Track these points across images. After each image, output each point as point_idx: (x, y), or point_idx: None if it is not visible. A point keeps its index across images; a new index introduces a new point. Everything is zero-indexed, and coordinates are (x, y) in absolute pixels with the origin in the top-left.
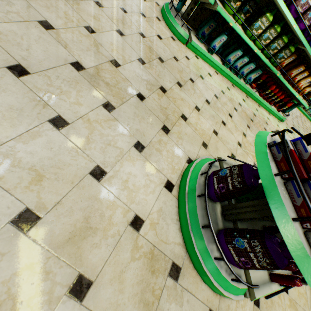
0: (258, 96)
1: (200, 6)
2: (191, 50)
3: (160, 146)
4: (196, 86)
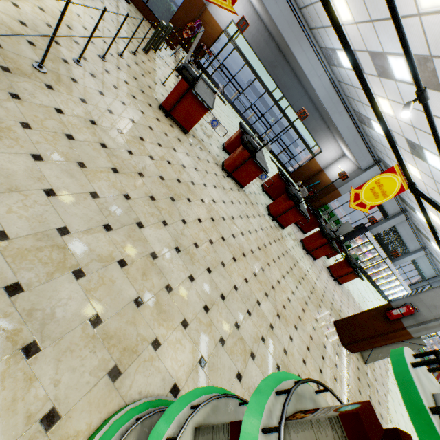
0: None
1: None
2: None
3: None
4: None
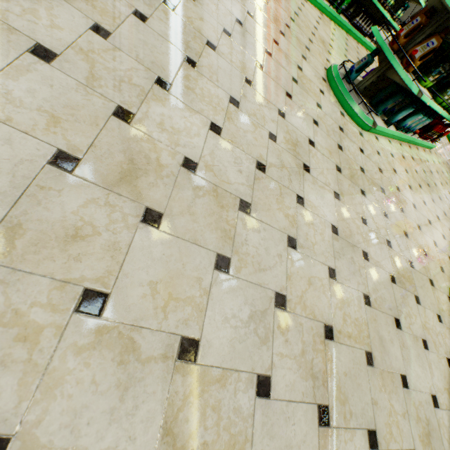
0: (419, 140)
1: (383, 77)
2: (371, 132)
3: (440, 305)
4: (402, 193)
